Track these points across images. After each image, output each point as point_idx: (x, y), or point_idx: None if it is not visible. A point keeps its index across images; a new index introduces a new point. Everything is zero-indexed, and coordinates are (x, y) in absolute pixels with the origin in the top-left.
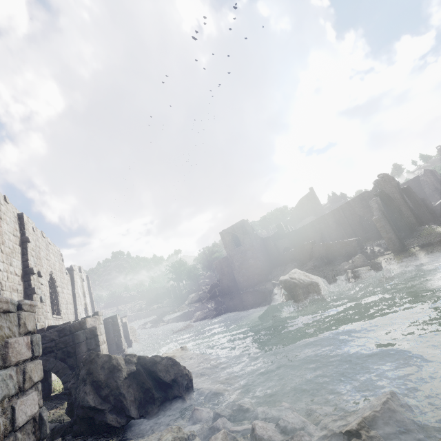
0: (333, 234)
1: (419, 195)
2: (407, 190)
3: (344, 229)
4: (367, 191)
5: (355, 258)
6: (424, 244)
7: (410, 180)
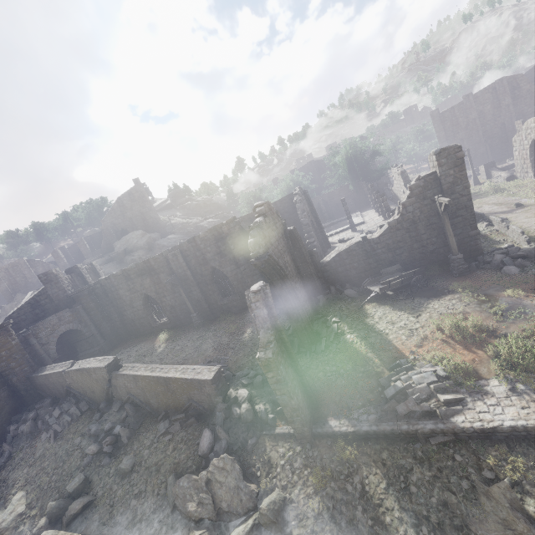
0: (167, 297)
1: (288, 225)
2: (293, 235)
3: (187, 290)
4: (227, 225)
5: (214, 465)
6: (371, 432)
7: (278, 201)
